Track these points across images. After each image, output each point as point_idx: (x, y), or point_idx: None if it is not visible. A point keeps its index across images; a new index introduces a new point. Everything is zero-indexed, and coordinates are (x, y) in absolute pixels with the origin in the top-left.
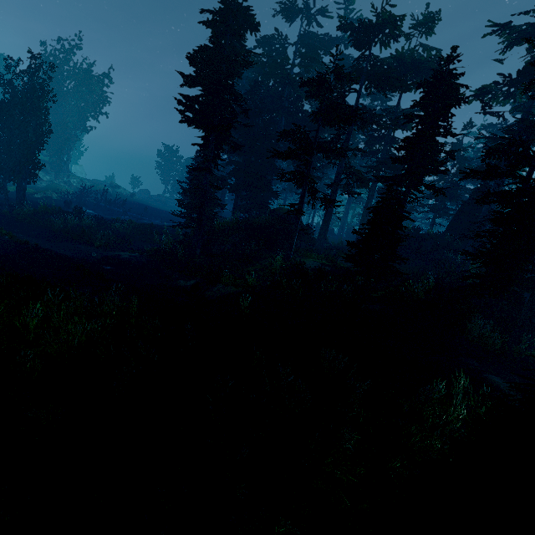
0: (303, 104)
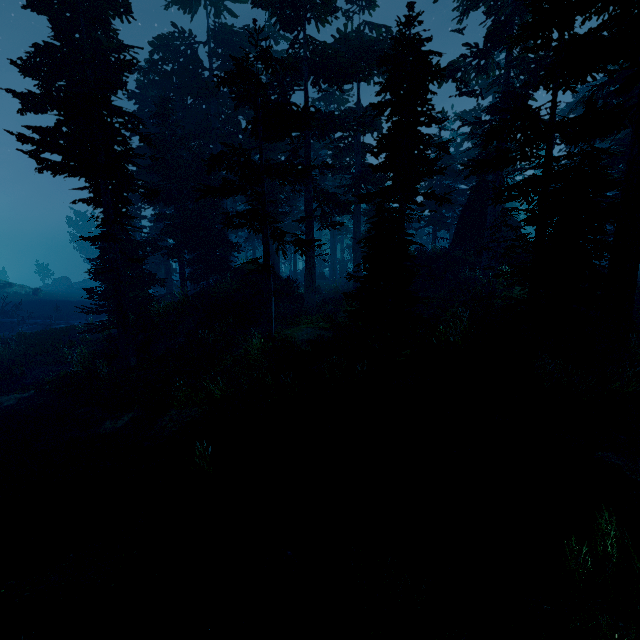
0: (239, 121)
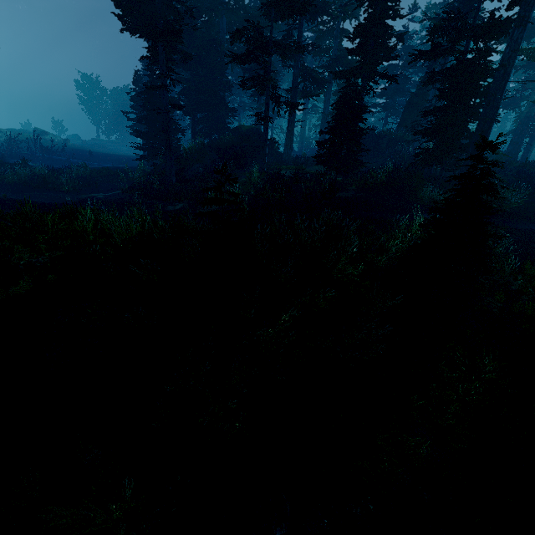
0: None
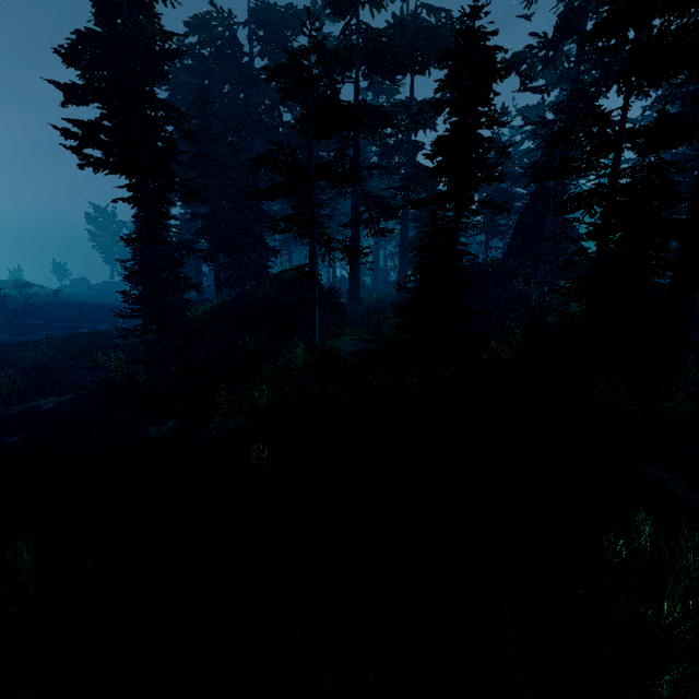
0: (280, 114)
